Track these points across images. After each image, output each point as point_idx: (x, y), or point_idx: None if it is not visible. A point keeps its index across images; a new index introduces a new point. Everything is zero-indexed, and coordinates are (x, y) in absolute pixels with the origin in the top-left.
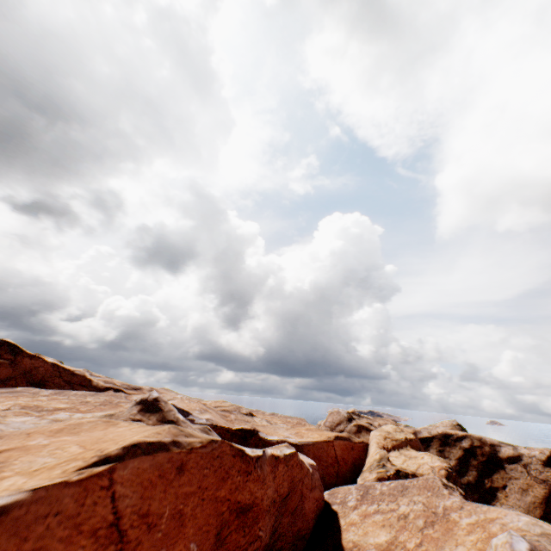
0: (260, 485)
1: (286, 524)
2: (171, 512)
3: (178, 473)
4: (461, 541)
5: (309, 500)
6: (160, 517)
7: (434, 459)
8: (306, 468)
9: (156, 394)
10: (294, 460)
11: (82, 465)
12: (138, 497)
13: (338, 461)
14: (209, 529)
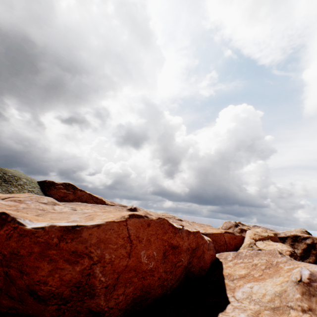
0: (181, 239)
1: (195, 262)
2: (146, 238)
3: (148, 226)
4: (282, 275)
5: (207, 254)
6: (143, 239)
7: (283, 246)
8: (205, 240)
9: (135, 206)
10: (198, 234)
11: (117, 218)
12: (135, 230)
13: (226, 244)
14: (160, 249)
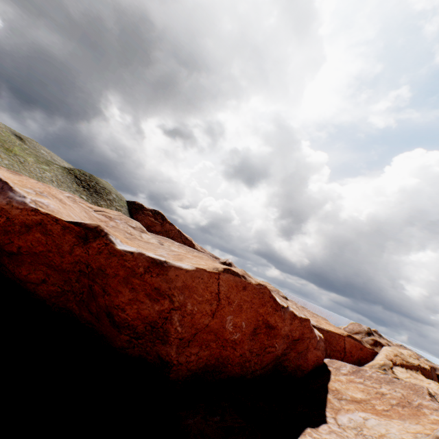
0: (281, 320)
1: (292, 356)
2: (237, 303)
3: (243, 289)
4: (422, 424)
5: (311, 353)
6: (233, 302)
7: None
8: (314, 334)
9: (230, 261)
10: (306, 323)
11: (209, 267)
12: (226, 289)
13: (345, 352)
14: (251, 322)
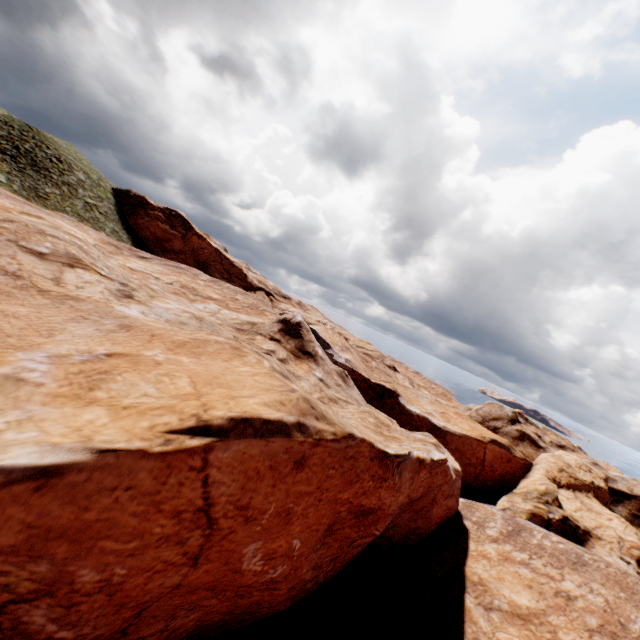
0: (392, 492)
1: (404, 519)
2: (277, 510)
3: (295, 468)
4: None
5: (439, 506)
6: (262, 513)
7: (628, 530)
8: (449, 476)
9: (299, 318)
10: (440, 468)
11: (174, 426)
12: (237, 486)
13: (483, 466)
14: (319, 528)
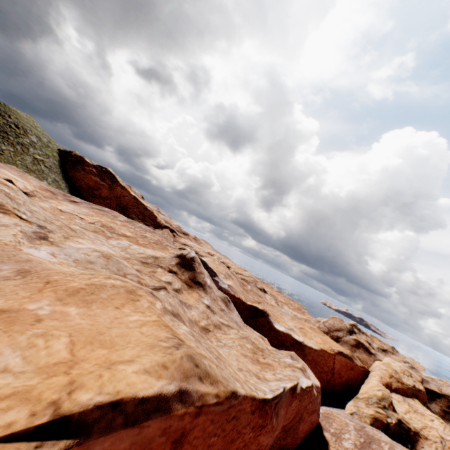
0: (270, 434)
1: (276, 438)
2: None
3: (173, 449)
4: None
5: (305, 423)
6: None
7: (447, 430)
8: (313, 396)
9: (193, 254)
10: (307, 394)
11: (16, 430)
12: None
13: (333, 373)
14: None
